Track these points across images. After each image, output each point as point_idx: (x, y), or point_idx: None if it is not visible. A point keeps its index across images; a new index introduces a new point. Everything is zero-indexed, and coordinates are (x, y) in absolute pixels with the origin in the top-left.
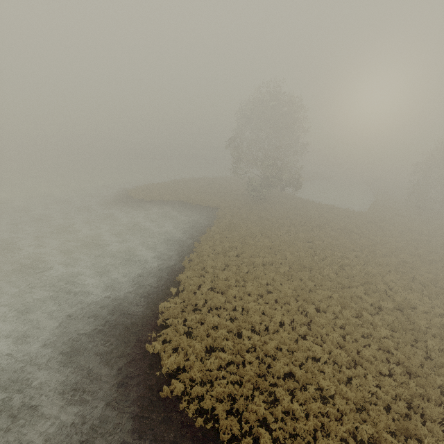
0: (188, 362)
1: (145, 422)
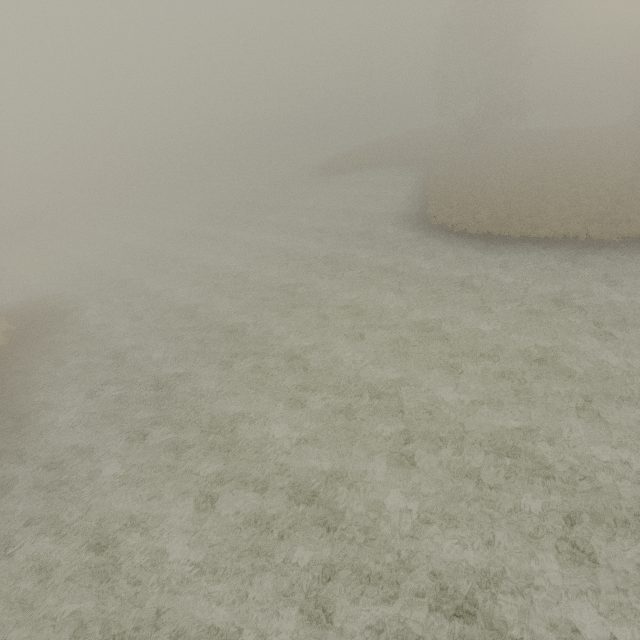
0: (463, 220)
1: (451, 237)
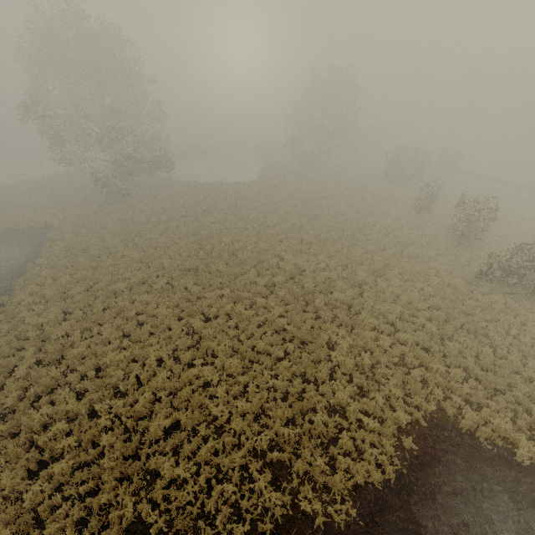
0: None
1: None
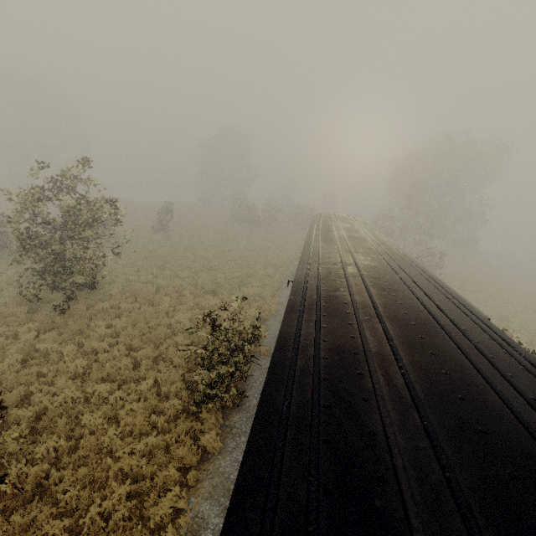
0: None
1: None
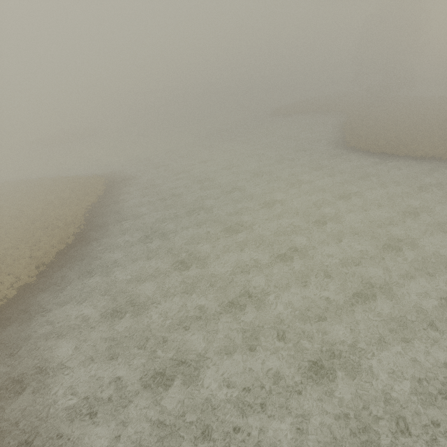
0: (367, 145)
1: (359, 154)
